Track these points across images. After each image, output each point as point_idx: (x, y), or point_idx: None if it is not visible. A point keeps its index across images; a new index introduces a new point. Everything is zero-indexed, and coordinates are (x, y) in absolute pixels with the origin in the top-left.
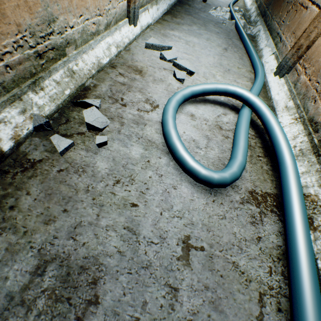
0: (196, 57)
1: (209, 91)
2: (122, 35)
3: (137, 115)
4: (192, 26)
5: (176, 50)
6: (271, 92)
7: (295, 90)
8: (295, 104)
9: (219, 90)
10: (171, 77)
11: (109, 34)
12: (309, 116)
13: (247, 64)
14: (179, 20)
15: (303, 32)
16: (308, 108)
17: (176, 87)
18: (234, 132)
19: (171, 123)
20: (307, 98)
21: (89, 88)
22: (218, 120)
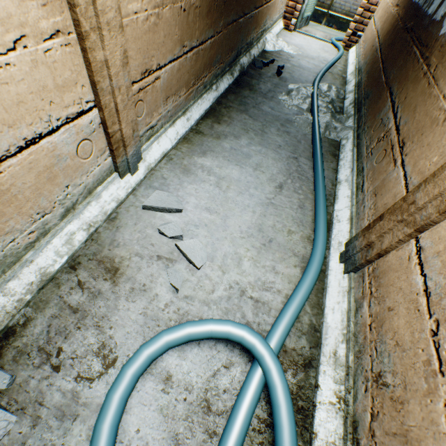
0: (223, 217)
1: (199, 338)
2: (102, 202)
3: (71, 392)
4: (240, 139)
5: (195, 205)
6: (326, 296)
7: (354, 322)
8: (347, 358)
9: (216, 336)
10: (164, 278)
11: (72, 218)
12: (355, 413)
13: (308, 219)
14: (223, 128)
15: (379, 215)
16: (357, 389)
17: (164, 302)
18: (221, 433)
19: (99, 445)
20: (361, 365)
21: (13, 330)
22: (211, 384)
